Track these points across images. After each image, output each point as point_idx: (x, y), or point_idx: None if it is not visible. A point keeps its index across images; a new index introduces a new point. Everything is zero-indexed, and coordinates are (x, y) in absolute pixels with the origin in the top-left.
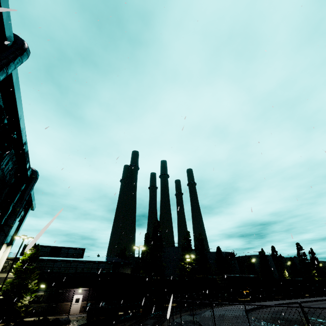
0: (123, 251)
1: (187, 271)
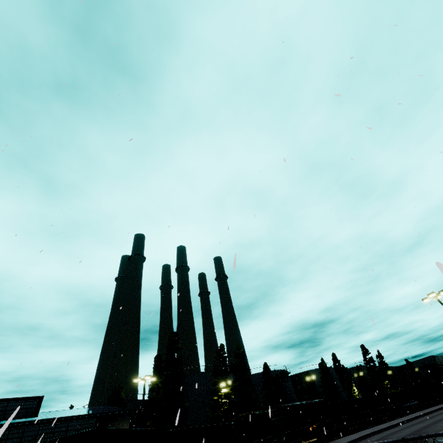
0: (116, 393)
1: (224, 409)
